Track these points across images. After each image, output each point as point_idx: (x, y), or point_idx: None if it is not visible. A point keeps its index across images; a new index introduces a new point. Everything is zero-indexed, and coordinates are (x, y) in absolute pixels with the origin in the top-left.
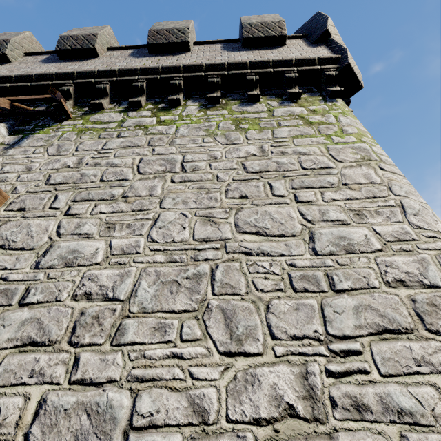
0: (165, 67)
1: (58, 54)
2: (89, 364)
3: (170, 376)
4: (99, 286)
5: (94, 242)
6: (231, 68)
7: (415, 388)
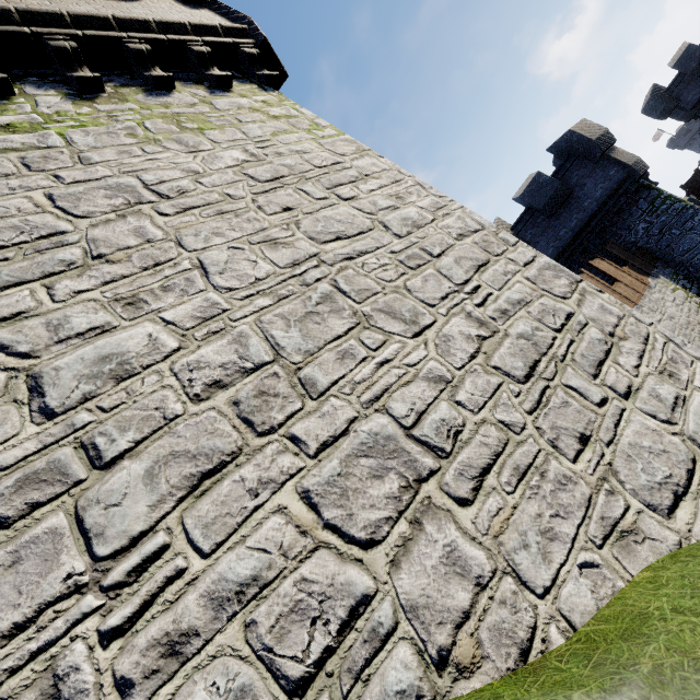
0: None
1: None
2: (312, 430)
3: (395, 378)
4: (220, 368)
5: (128, 331)
6: (83, 25)
7: (514, 288)
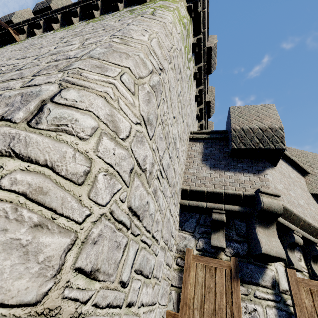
0: (73, 3)
1: (34, 14)
2: None
3: None
4: None
5: None
6: None
7: None
